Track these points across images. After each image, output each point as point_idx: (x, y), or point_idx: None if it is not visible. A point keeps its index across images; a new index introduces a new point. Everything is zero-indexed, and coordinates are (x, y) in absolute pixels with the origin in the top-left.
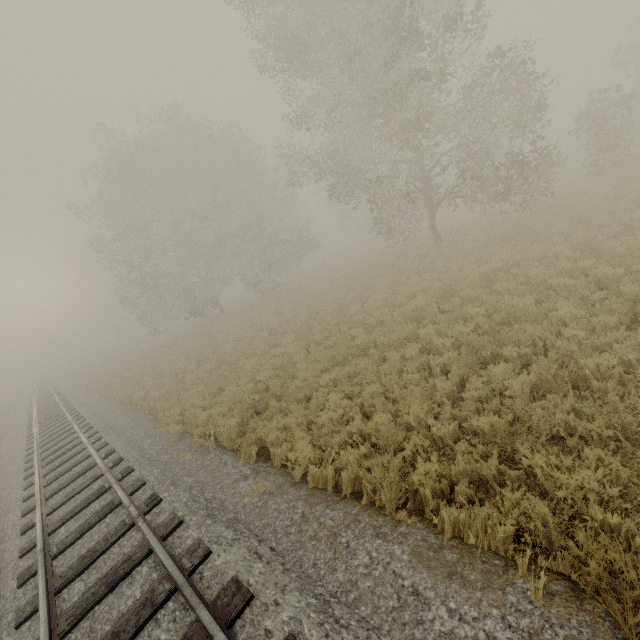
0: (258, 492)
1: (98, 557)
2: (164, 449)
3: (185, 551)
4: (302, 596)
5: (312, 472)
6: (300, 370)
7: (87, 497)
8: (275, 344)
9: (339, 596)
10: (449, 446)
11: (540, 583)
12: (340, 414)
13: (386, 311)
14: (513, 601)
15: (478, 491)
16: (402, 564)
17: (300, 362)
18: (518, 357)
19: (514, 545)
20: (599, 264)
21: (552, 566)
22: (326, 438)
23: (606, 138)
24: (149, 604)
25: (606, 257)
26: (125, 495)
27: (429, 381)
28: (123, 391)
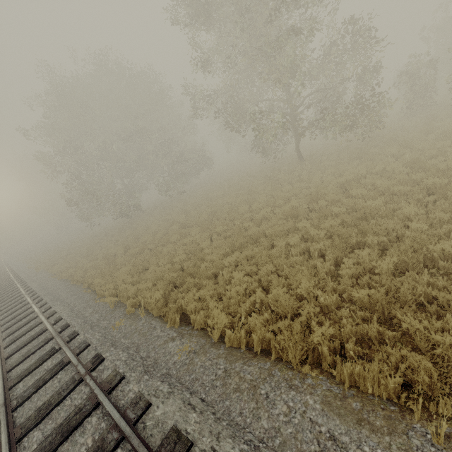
0: (185, 351)
1: (53, 409)
2: (103, 316)
3: (128, 403)
4: (235, 443)
5: (228, 335)
6: (207, 254)
7: (41, 357)
8: (185, 234)
9: (266, 441)
10: (332, 312)
11: (441, 429)
12: (244, 288)
13: (269, 210)
14: (418, 444)
15: (362, 347)
16: (316, 412)
17: (206, 248)
18: (376, 244)
19: (406, 394)
20: (427, 176)
21: (436, 409)
22: (234, 306)
23: (419, 89)
24: (100, 451)
25: (433, 171)
26: (73, 356)
27: (310, 262)
28: (66, 271)
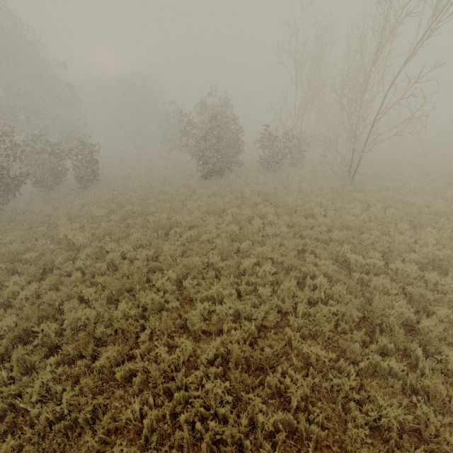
0: None
1: None
2: None
3: None
4: None
5: None
6: None
7: None
8: None
9: None
10: None
11: None
12: None
13: None
14: None
15: None
16: None
17: None
18: None
19: None
20: None
21: None
22: None
23: None
24: None
25: None
26: None
27: None
28: None
